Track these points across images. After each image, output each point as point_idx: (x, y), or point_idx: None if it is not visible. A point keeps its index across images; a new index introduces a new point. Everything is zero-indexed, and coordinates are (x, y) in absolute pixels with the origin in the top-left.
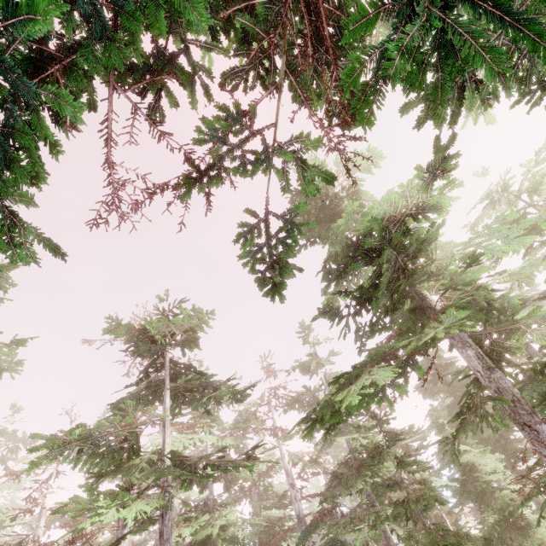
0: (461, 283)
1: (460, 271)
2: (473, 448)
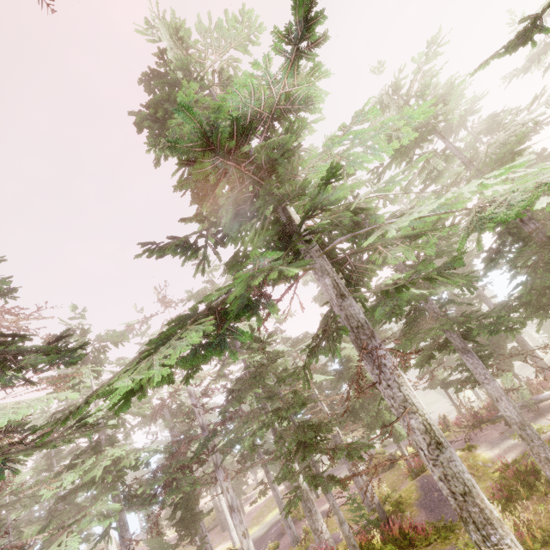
0: (327, 203)
1: (319, 189)
2: (350, 345)
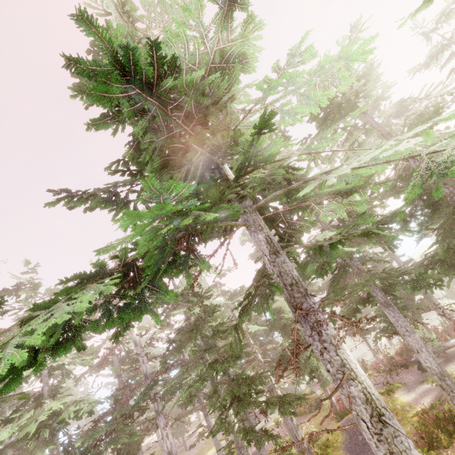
0: (261, 159)
1: (252, 140)
2: (281, 297)
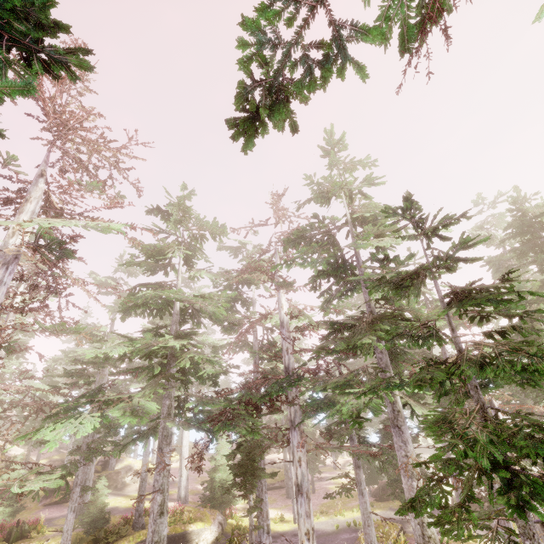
0: None
1: None
2: None
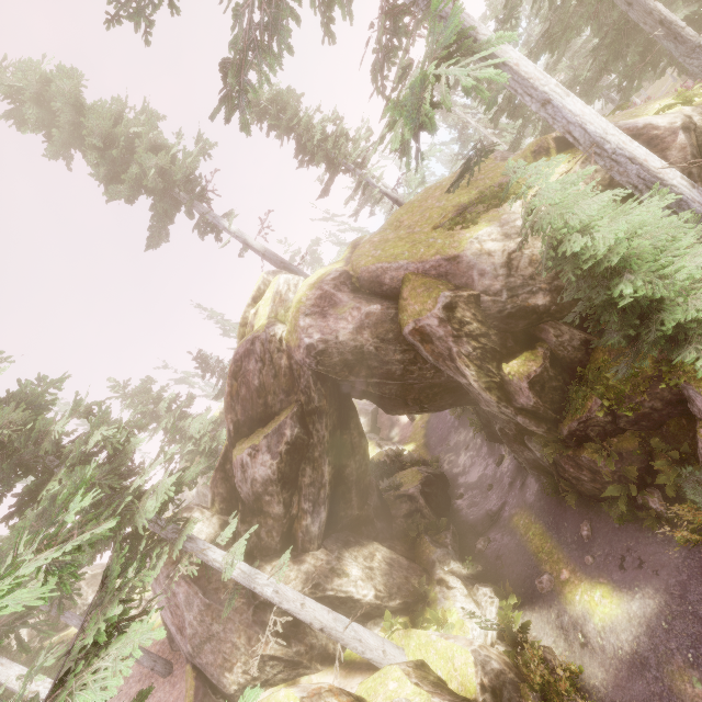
0: None
1: None
2: None
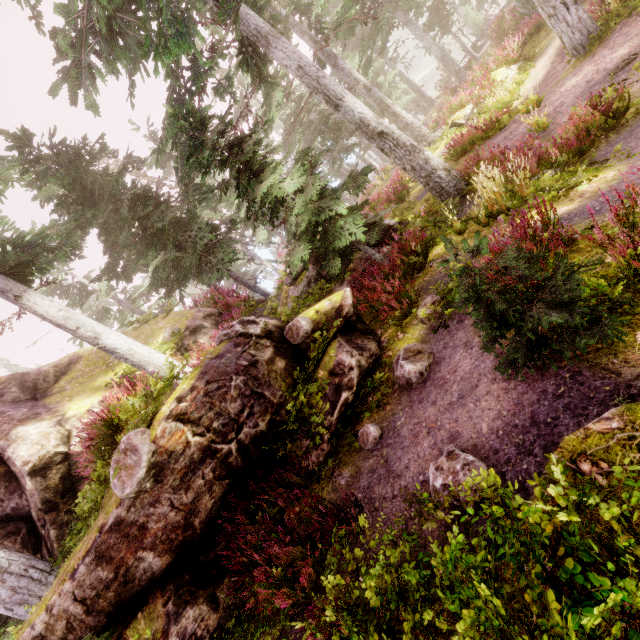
0: None
1: None
2: (346, 60)
